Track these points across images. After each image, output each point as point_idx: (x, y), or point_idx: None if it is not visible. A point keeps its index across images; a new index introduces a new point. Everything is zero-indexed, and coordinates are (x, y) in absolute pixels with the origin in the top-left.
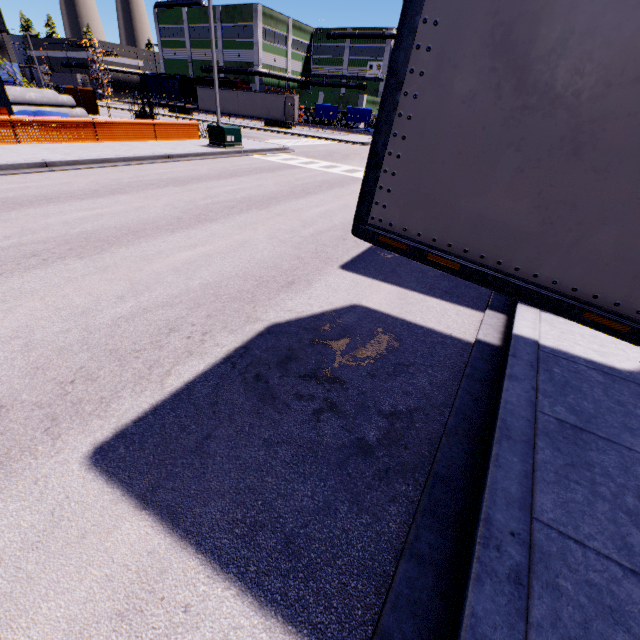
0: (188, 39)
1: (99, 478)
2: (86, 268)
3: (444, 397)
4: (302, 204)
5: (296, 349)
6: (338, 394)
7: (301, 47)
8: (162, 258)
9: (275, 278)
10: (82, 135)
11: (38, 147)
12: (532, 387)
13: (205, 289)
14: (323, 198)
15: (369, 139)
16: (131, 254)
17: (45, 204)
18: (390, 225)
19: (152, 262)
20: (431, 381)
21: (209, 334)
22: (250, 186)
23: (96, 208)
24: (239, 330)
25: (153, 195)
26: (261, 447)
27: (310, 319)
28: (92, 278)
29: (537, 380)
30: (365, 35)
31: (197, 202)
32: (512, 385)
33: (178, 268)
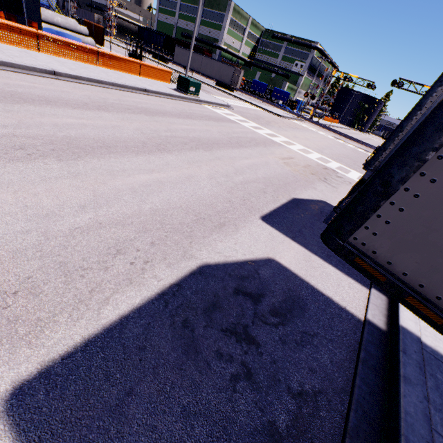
0: (178, 11)
1: (7, 434)
2: (61, 171)
3: (343, 381)
4: (236, 153)
5: (221, 296)
6: (253, 359)
7: (253, 38)
8: (124, 176)
9: (210, 217)
10: (87, 58)
11: (52, 58)
12: (424, 396)
13: (154, 214)
14: (251, 152)
15: (284, 113)
16: (100, 166)
17: (44, 105)
18: (373, 252)
19: (116, 178)
20: (332, 359)
21: (150, 263)
22: (200, 129)
23: (83, 118)
24: (176, 264)
25: (128, 118)
26: (179, 417)
27: (235, 265)
28: (63, 182)
29: (426, 386)
30: (298, 42)
31: (160, 132)
32: (408, 390)
33: (135, 189)
